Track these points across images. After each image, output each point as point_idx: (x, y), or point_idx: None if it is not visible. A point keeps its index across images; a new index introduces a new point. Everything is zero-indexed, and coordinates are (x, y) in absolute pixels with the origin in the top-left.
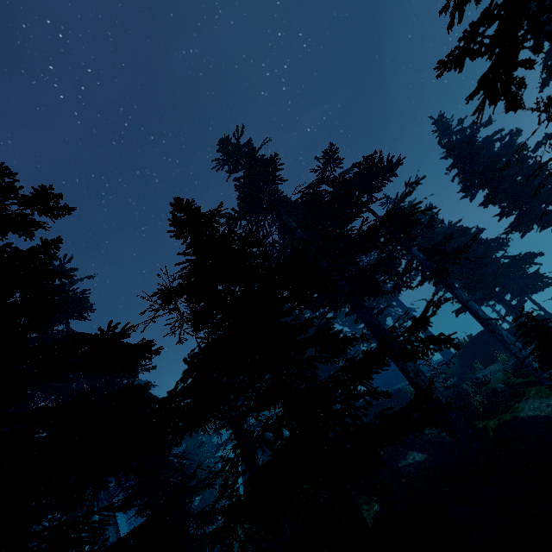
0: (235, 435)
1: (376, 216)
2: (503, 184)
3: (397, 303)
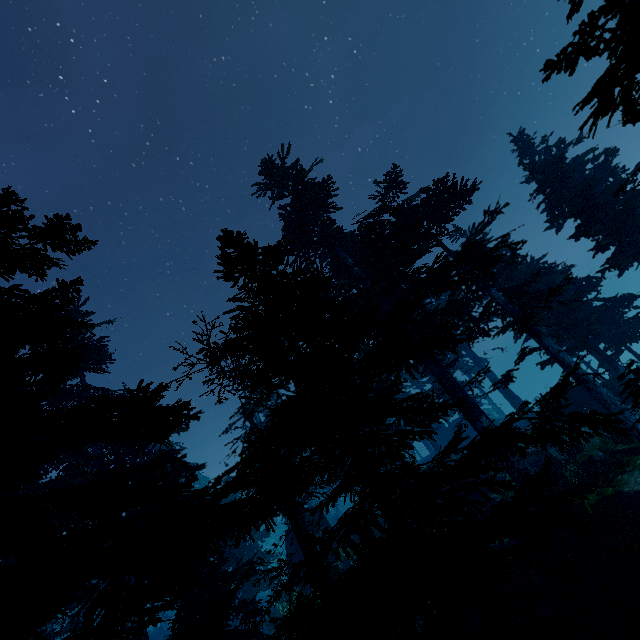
0: (289, 518)
1: (447, 251)
2: (598, 212)
3: (467, 352)
